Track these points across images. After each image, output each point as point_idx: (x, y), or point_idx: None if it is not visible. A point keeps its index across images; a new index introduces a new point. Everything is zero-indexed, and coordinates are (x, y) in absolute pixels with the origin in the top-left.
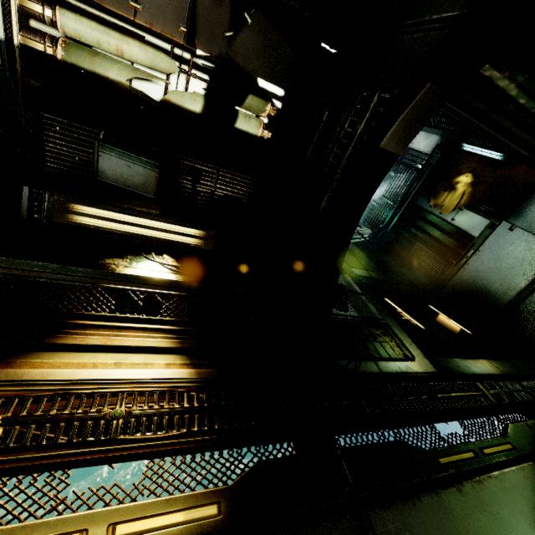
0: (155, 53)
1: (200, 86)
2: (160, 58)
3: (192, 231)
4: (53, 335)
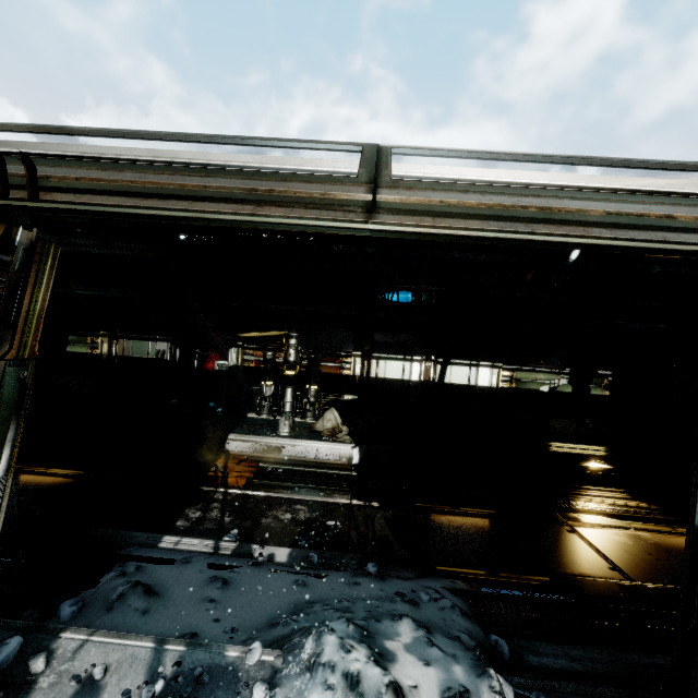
0: (549, 375)
1: (565, 381)
2: (552, 376)
3: (600, 447)
4: (581, 492)
